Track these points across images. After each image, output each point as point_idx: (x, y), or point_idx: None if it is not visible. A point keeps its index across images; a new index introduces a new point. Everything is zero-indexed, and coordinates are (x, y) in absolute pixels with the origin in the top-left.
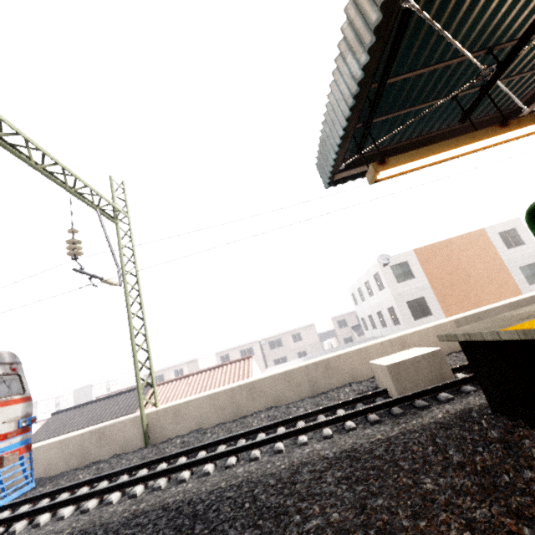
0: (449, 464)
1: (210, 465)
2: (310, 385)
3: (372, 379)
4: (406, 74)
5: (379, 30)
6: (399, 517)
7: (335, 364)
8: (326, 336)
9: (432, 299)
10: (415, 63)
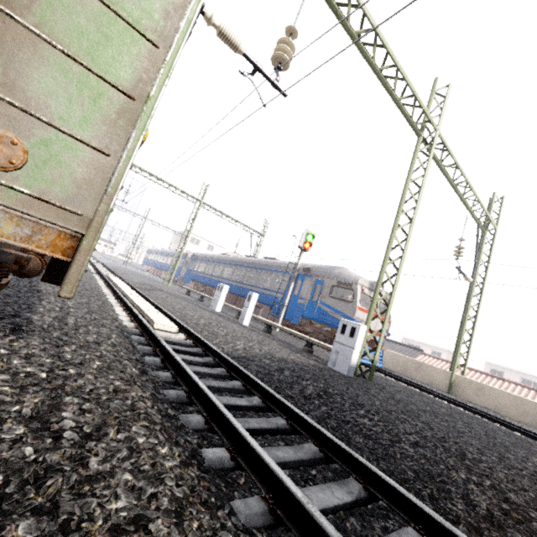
0: None
1: (518, 434)
2: None
3: None
4: None
5: None
6: None
7: None
8: None
9: None
10: None
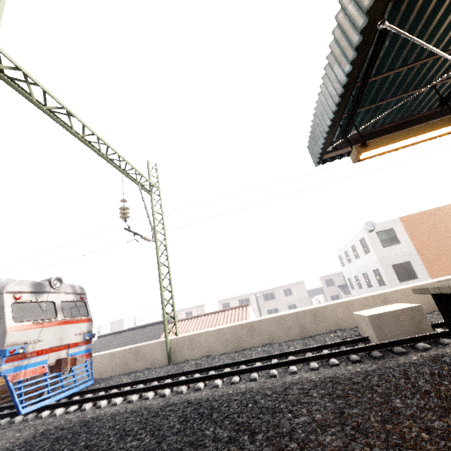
0: (417, 391)
1: (219, 380)
2: (299, 329)
3: (355, 328)
4: (386, 73)
5: (360, 47)
6: (370, 421)
7: (322, 313)
8: (314, 293)
9: (418, 264)
10: (393, 63)
